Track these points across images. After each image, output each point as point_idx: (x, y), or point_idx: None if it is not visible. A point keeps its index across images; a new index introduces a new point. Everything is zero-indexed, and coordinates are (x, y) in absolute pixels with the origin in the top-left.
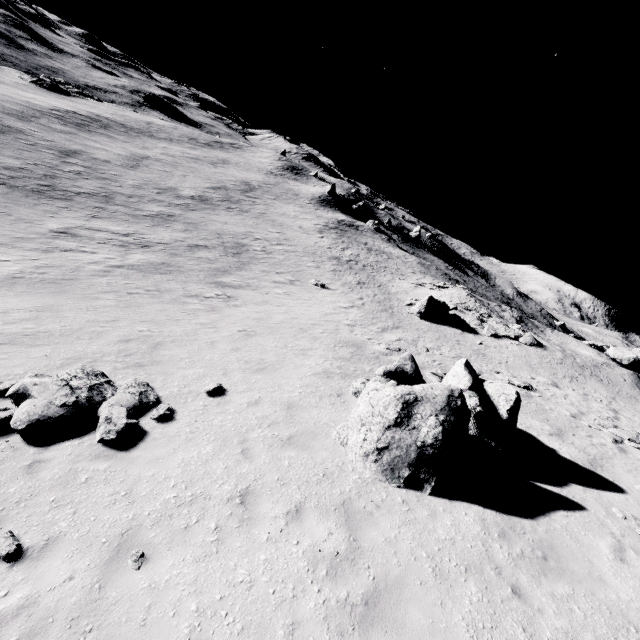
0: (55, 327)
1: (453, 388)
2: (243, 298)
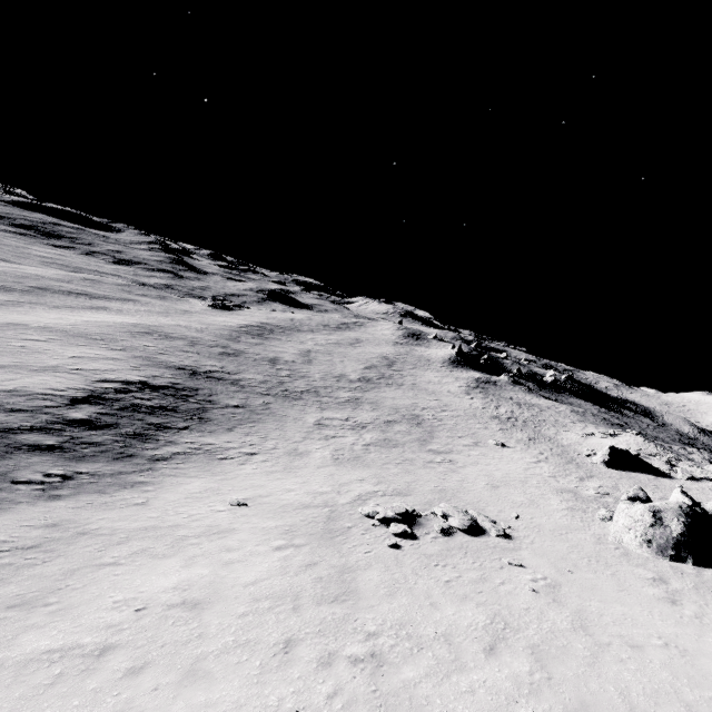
0: (396, 486)
1: (681, 502)
2: (459, 461)
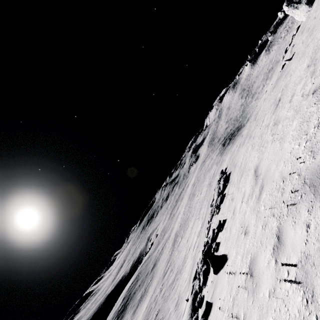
0: None
1: None
2: None
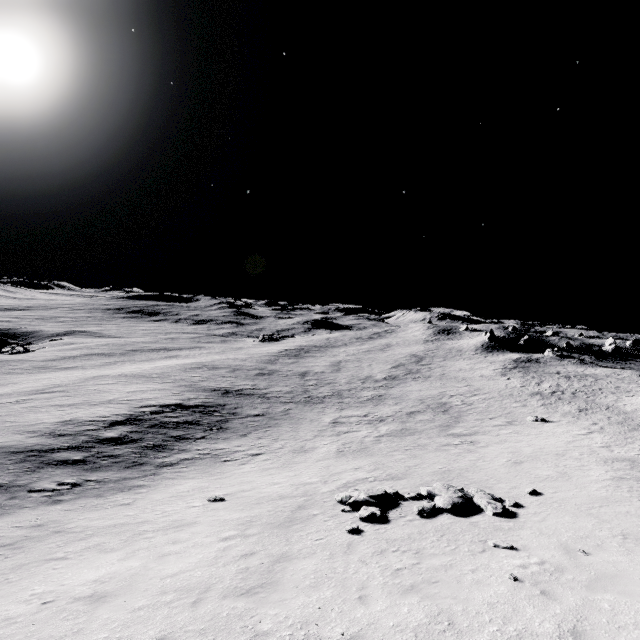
0: (393, 471)
1: None
2: (482, 441)
